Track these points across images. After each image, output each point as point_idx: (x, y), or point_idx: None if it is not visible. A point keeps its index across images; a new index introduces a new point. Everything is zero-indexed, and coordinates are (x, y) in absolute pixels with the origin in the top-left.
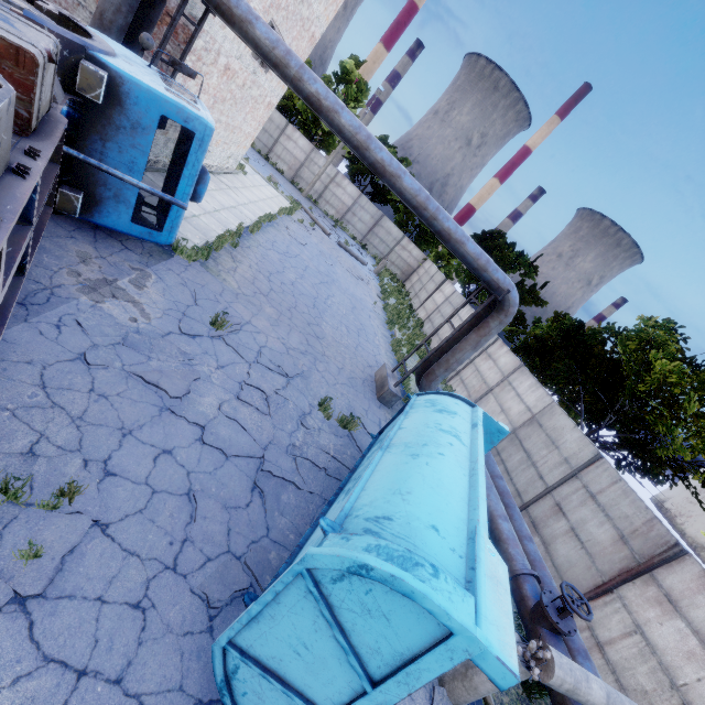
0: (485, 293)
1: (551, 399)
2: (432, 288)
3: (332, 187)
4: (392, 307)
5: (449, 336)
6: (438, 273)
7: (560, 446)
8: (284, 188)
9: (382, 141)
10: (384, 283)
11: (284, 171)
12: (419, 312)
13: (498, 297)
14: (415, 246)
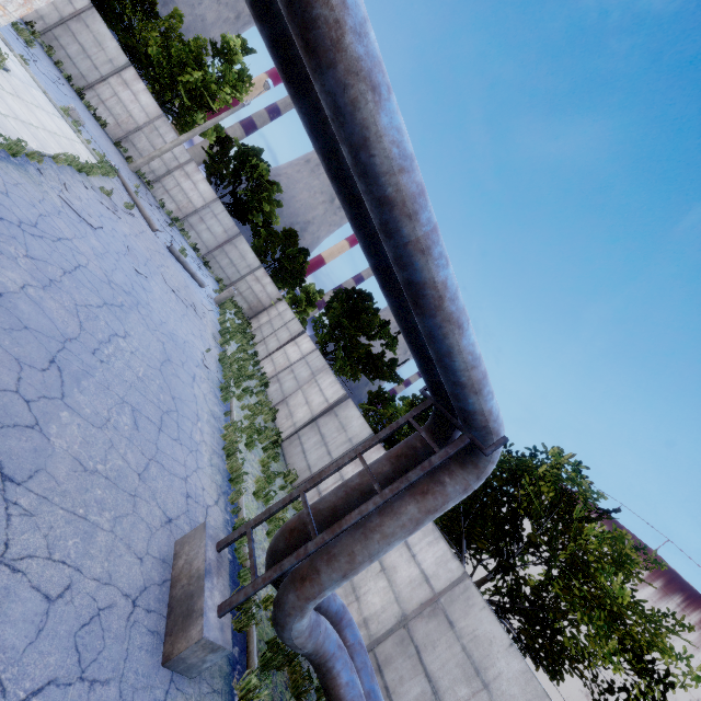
0: (344, 357)
1: (460, 567)
2: (285, 337)
3: (178, 175)
4: (233, 359)
5: (370, 508)
6: (296, 321)
7: (491, 685)
8: (94, 139)
9: (255, 152)
10: (227, 320)
11: (108, 124)
12: (264, 364)
13: (484, 448)
14: (272, 281)
